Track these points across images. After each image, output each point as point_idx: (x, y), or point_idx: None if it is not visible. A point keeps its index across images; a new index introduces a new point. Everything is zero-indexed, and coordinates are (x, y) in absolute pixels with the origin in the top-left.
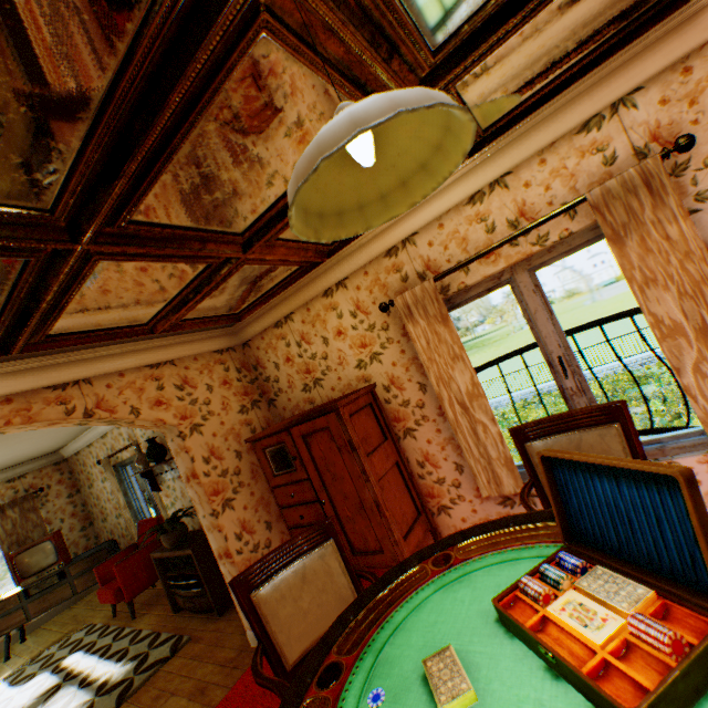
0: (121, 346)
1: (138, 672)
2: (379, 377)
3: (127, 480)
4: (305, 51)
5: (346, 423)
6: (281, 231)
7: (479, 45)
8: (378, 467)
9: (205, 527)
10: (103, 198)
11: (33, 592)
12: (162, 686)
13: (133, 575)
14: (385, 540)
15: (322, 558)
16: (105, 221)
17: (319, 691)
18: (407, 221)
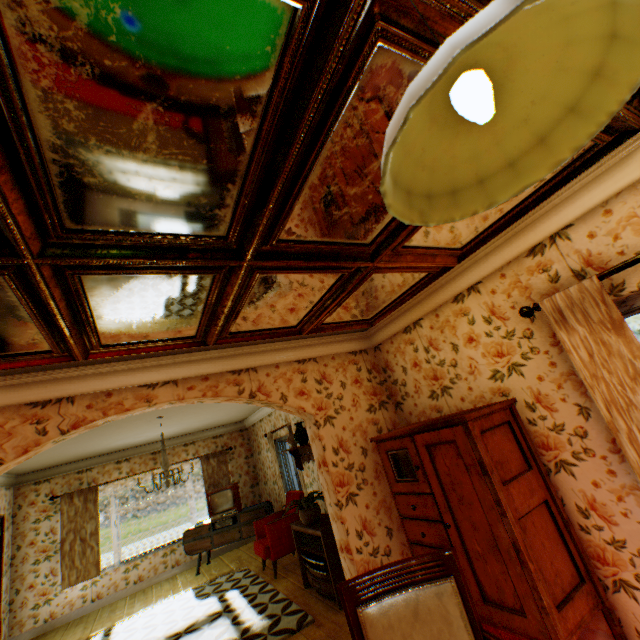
0: (278, 344)
1: (271, 631)
2: (520, 392)
3: (282, 454)
4: (422, 48)
5: (475, 439)
6: (406, 238)
7: None
8: (518, 501)
9: (330, 514)
10: (257, 222)
11: (217, 526)
12: None
13: (277, 538)
14: (527, 600)
15: (438, 596)
16: (260, 241)
17: None
18: (556, 213)
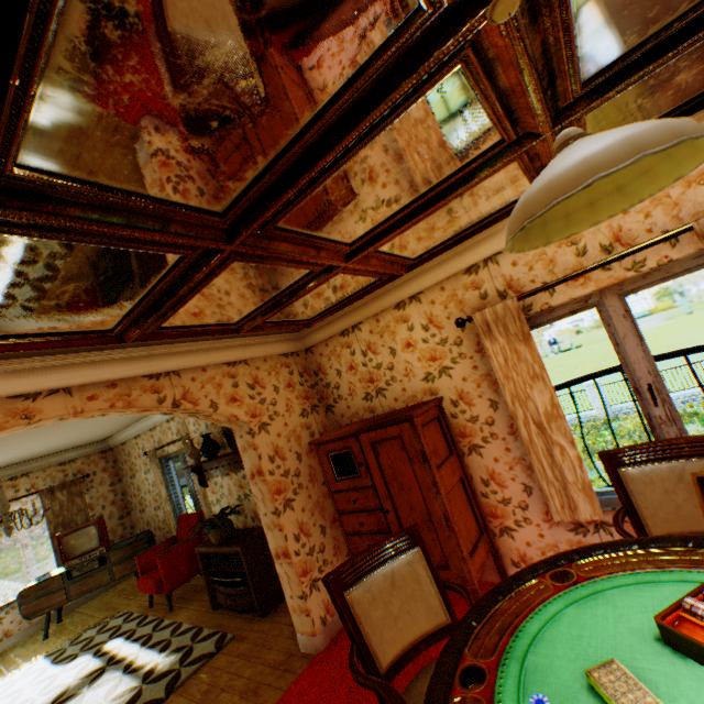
0: (206, 343)
1: (184, 664)
2: (447, 391)
3: (169, 474)
4: (483, 81)
5: (420, 433)
6: (383, 244)
7: (625, 79)
8: (446, 480)
9: (264, 524)
10: (269, 205)
11: (75, 574)
12: (210, 681)
13: (173, 567)
14: (452, 555)
15: (410, 564)
16: (260, 226)
17: (465, 691)
18: (492, 241)
